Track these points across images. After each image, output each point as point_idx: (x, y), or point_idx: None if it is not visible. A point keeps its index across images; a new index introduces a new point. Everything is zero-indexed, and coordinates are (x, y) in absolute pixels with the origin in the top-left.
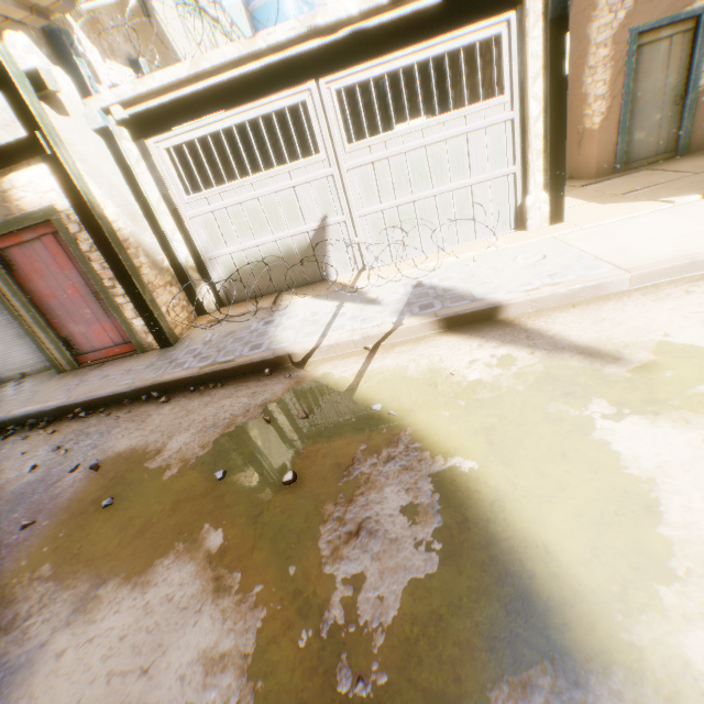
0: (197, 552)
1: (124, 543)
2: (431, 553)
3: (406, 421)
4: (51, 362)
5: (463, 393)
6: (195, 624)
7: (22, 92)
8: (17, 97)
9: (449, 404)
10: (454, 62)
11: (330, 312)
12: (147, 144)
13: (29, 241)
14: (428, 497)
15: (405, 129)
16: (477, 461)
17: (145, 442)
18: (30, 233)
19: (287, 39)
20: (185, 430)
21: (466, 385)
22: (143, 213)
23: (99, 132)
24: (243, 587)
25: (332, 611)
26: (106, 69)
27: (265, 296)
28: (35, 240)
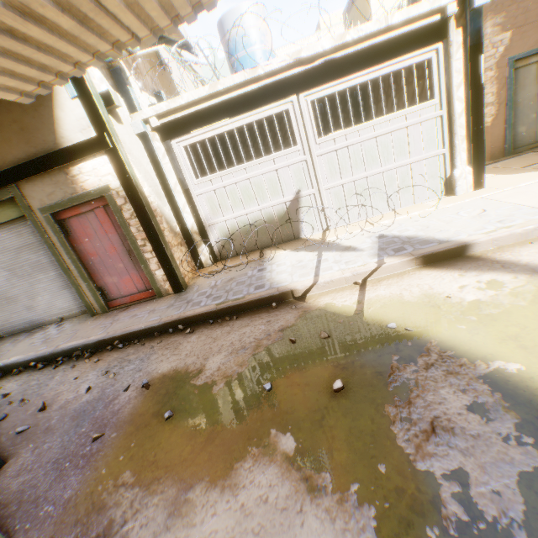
0: (274, 455)
1: (197, 450)
2: (525, 447)
3: (426, 335)
4: (86, 307)
5: (468, 310)
6: (302, 524)
7: (98, 106)
8: (93, 109)
9: (460, 319)
10: (376, 87)
11: (313, 259)
12: (171, 143)
13: (84, 213)
14: (488, 396)
15: (361, 125)
16: (520, 363)
17: (184, 364)
18: (86, 207)
19: (279, 67)
20: (217, 353)
21: (467, 304)
22: (164, 193)
23: (138, 136)
24: (338, 486)
25: (449, 506)
26: (141, 97)
27: (250, 252)
28: (89, 212)
